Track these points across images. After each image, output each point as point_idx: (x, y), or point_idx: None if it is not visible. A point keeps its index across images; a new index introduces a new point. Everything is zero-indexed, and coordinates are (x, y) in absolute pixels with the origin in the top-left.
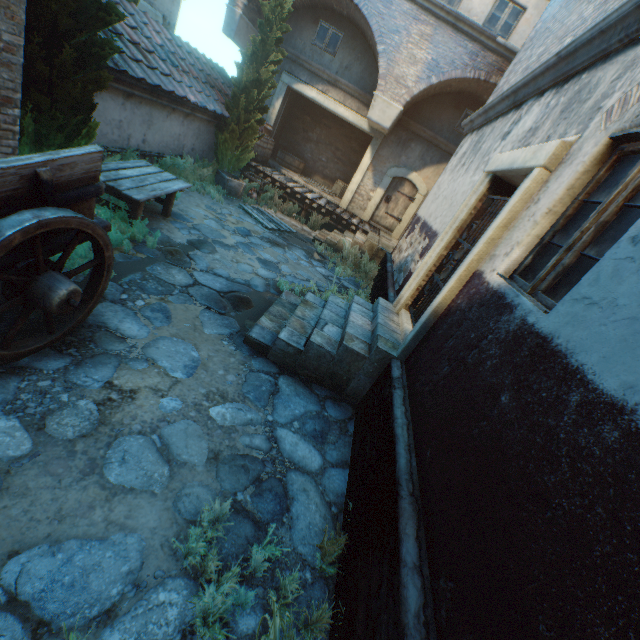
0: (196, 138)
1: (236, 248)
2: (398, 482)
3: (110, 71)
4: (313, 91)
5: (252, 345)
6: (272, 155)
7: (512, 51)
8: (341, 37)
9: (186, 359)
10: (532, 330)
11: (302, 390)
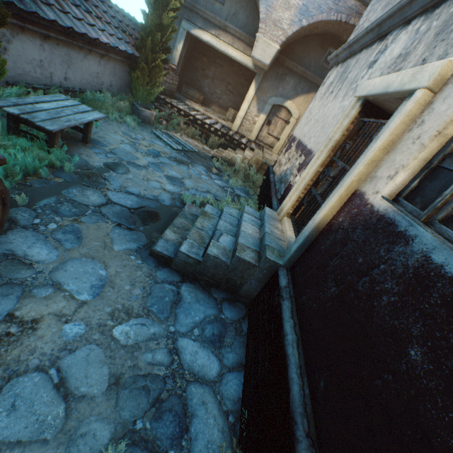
0: (113, 76)
1: (147, 168)
2: (293, 419)
3: (21, 12)
4: (207, 35)
5: (157, 257)
6: (178, 90)
7: None
8: None
9: (93, 279)
10: (442, 273)
11: (202, 295)
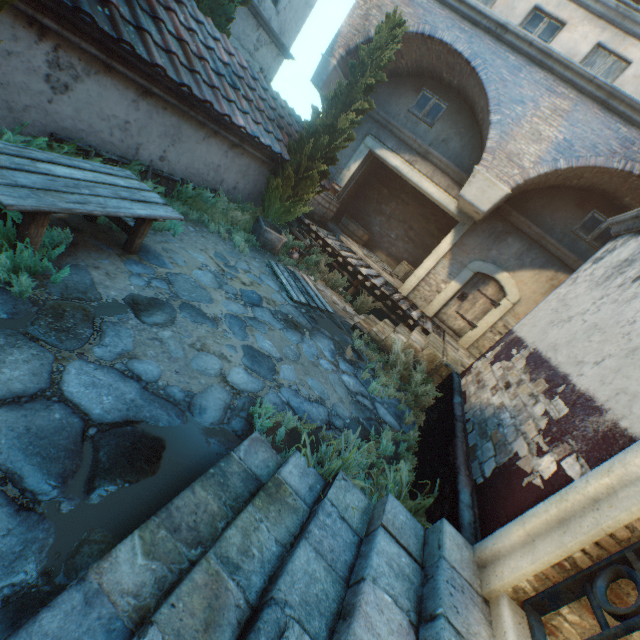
0: (242, 176)
1: (217, 322)
2: None
3: (106, 39)
4: (397, 159)
5: None
6: (336, 220)
7: None
8: (444, 108)
9: None
10: None
11: None
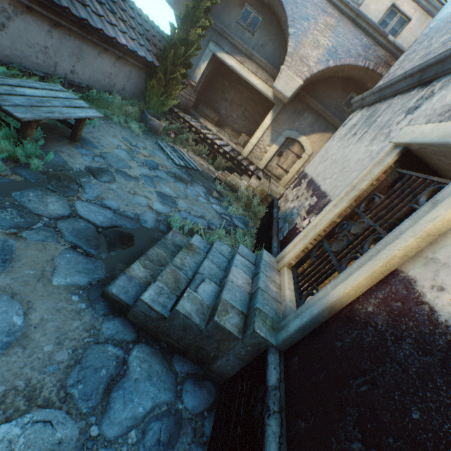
0: (127, 80)
1: (138, 179)
2: None
3: None
4: (232, 60)
5: (111, 301)
6: (195, 107)
7: (399, 48)
8: (260, 20)
9: None
10: None
11: (158, 367)
